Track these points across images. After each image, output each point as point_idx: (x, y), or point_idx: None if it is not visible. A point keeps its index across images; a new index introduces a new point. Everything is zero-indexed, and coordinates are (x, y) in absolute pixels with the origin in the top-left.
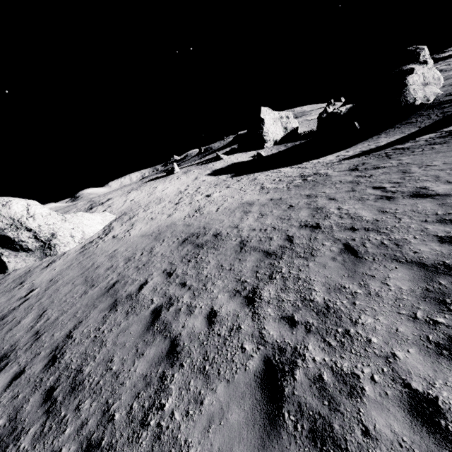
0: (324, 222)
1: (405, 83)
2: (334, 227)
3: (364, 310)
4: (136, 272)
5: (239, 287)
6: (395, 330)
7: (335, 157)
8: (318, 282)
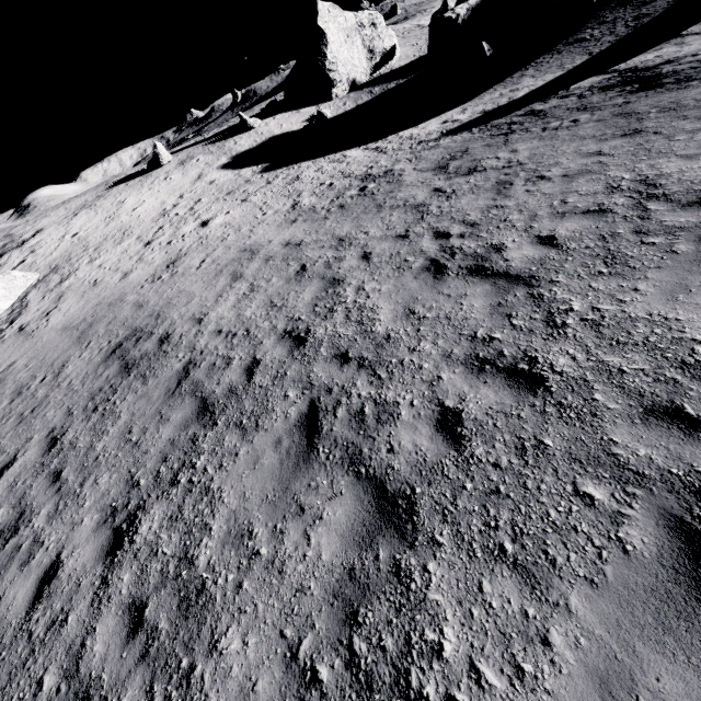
0: (318, 329)
1: None
2: (323, 347)
3: (243, 611)
4: (13, 431)
5: (121, 500)
6: (253, 685)
7: (439, 126)
8: (225, 510)
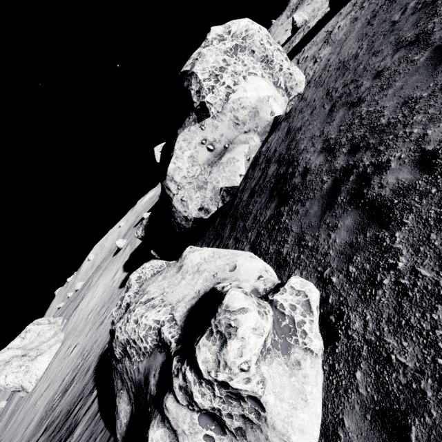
0: None
1: (167, 194)
2: None
3: None
4: None
5: None
6: None
7: None
8: None
